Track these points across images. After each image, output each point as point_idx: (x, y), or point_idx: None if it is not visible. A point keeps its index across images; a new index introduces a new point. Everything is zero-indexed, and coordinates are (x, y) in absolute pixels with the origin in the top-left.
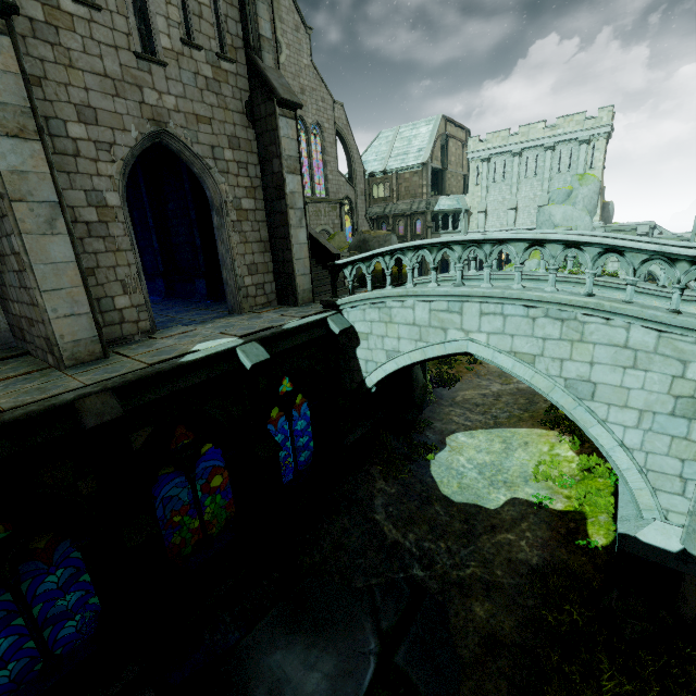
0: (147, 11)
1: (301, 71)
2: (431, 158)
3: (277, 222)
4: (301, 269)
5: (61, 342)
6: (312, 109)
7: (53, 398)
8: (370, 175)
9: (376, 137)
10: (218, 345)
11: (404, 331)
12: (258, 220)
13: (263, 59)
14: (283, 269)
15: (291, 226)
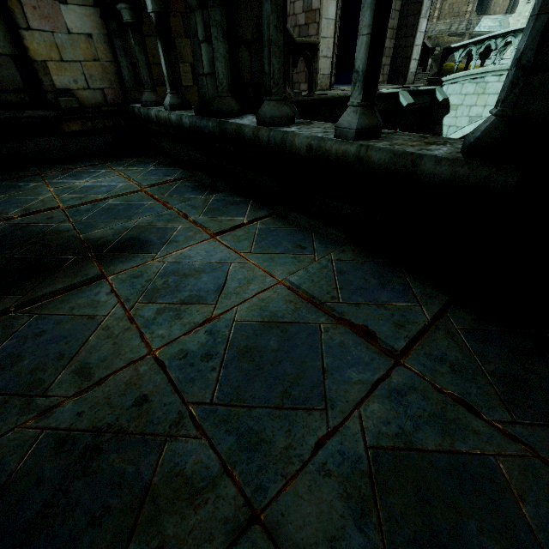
0: None
1: None
2: None
3: (410, 11)
4: (415, 54)
5: (319, 73)
6: None
7: (341, 94)
8: None
9: None
10: (388, 89)
11: (492, 100)
12: (395, 9)
13: None
14: (401, 54)
15: (421, 15)
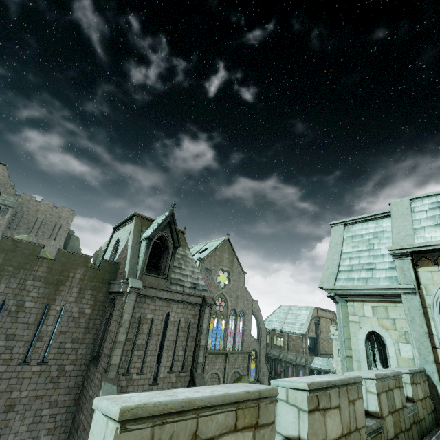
0: (159, 366)
1: (238, 289)
2: (308, 330)
3: None
4: None
5: None
6: (241, 304)
7: None
8: (272, 330)
9: (278, 307)
10: None
11: None
12: None
13: (197, 371)
14: None
15: None
